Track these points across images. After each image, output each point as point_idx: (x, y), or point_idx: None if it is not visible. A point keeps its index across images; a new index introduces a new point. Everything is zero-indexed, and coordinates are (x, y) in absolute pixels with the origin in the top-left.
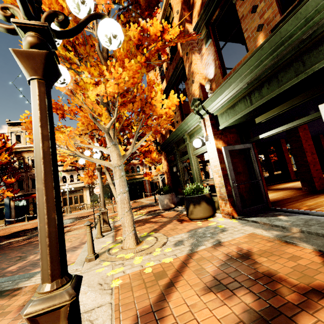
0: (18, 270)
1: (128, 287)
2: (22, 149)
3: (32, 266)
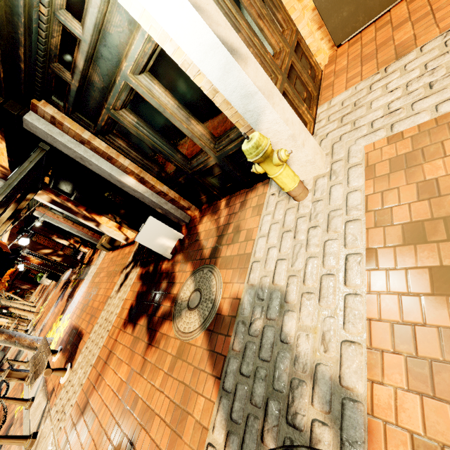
0: None
1: None
2: None
3: None
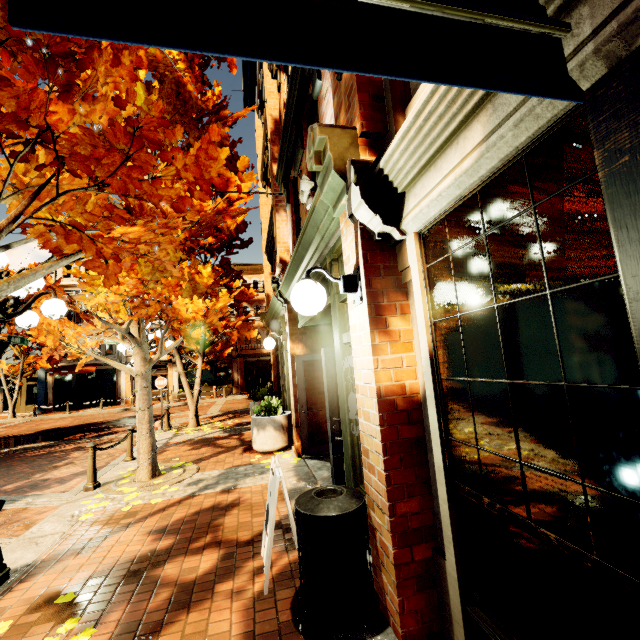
0: (14, 490)
1: (94, 522)
2: (72, 288)
3: (31, 487)
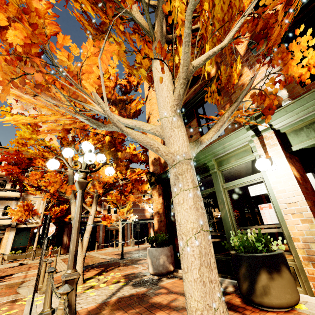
0: None
1: None
2: None
3: None
